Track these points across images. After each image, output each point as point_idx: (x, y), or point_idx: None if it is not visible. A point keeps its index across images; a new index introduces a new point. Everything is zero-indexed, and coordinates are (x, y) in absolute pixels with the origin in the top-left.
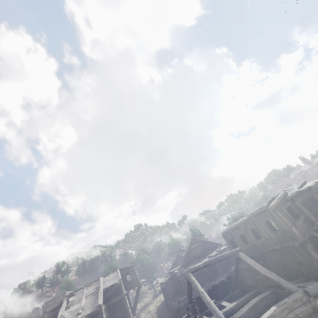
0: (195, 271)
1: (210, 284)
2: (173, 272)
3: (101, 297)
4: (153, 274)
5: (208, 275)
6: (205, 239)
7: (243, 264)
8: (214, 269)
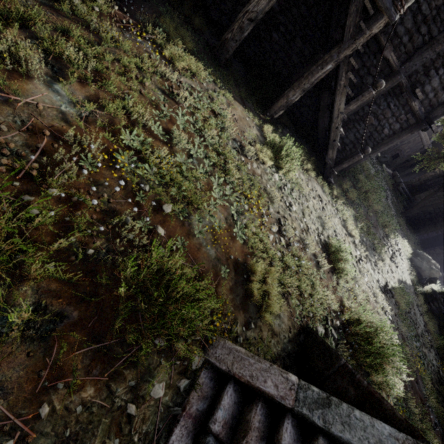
0: None
1: None
2: None
3: None
4: None
5: None
6: None
7: None
8: None
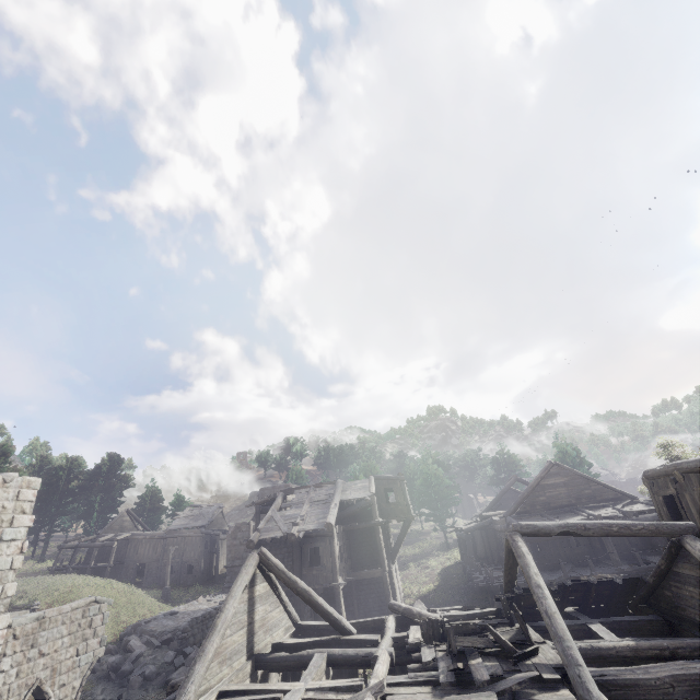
0: (532, 533)
1: (576, 572)
2: (488, 517)
3: (334, 512)
4: (446, 506)
5: (577, 553)
6: (593, 476)
7: (690, 567)
8: (596, 546)
